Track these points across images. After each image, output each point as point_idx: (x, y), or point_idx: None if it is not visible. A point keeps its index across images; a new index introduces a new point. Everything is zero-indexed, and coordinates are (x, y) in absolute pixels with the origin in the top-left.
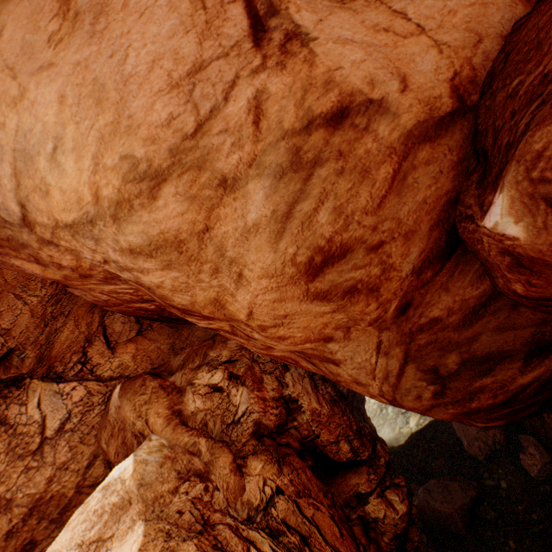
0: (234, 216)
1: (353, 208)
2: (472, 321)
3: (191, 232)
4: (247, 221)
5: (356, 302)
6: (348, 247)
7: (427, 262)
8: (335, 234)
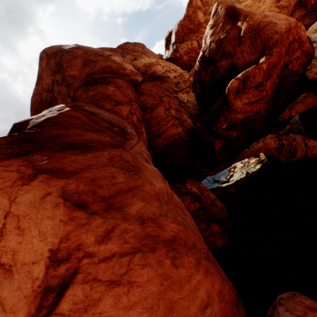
0: None
1: None
2: (303, 19)
3: None
4: None
5: (283, 11)
6: None
7: (296, 5)
8: None
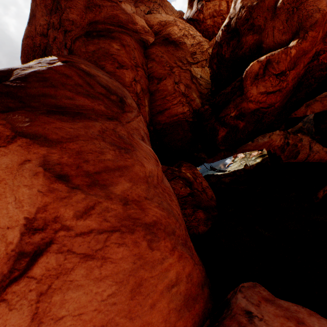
0: None
1: None
2: None
3: None
4: None
5: None
6: None
7: None
8: None
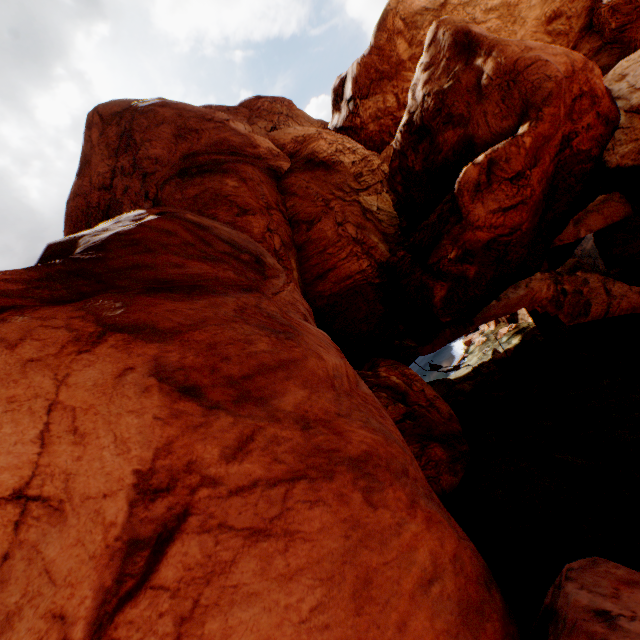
0: (527, 3)
1: (565, 1)
2: (596, 56)
3: (513, 5)
4: (531, 4)
5: (559, 41)
6: (561, 15)
7: (582, 31)
8: (559, 8)
